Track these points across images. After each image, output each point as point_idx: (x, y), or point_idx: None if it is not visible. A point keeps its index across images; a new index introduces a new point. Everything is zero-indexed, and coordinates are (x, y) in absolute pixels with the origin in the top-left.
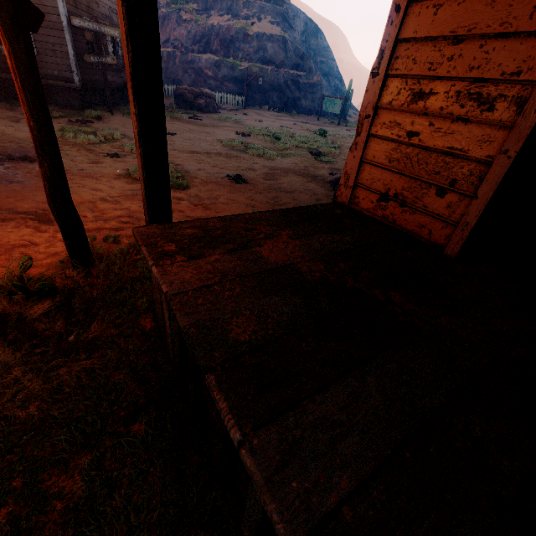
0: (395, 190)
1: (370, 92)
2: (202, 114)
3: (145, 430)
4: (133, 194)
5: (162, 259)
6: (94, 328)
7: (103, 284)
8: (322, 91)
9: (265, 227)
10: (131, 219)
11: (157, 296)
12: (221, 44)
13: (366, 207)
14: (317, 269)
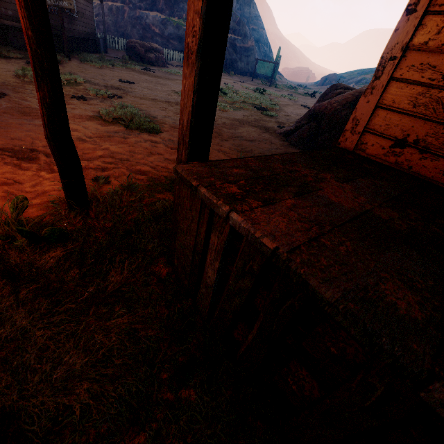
0: (416, 136)
1: (401, 31)
2: (153, 67)
3: (196, 395)
4: (109, 136)
5: (236, 203)
6: (112, 278)
7: (103, 226)
8: (255, 55)
9: (305, 169)
10: (114, 160)
11: (187, 243)
12: (166, 4)
13: (375, 153)
14: (395, 216)
